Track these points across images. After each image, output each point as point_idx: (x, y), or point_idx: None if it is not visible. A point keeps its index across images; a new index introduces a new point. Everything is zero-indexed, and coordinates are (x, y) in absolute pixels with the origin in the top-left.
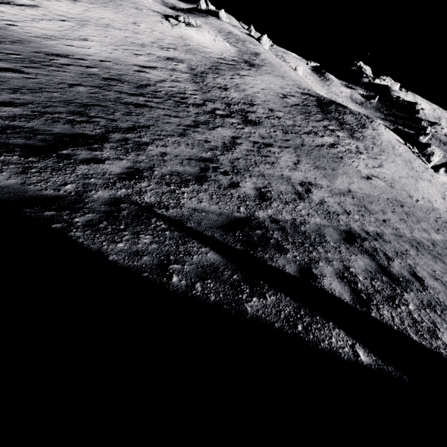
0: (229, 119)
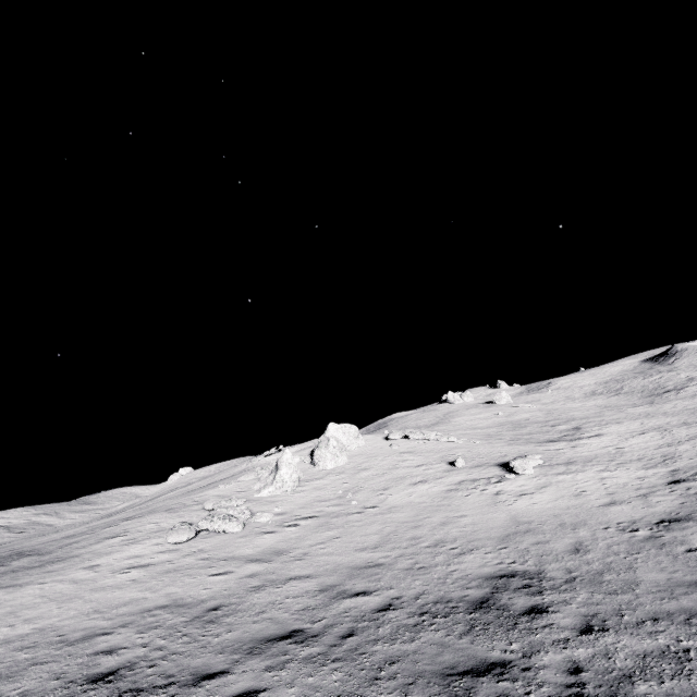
0: None
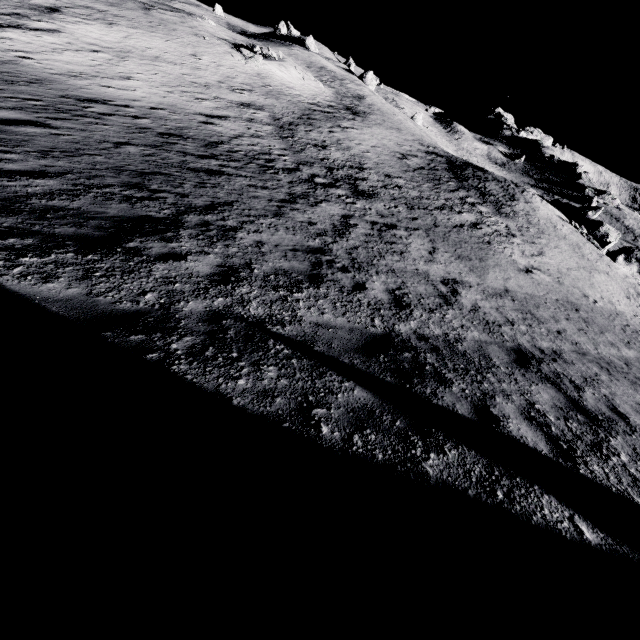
0: (334, 189)
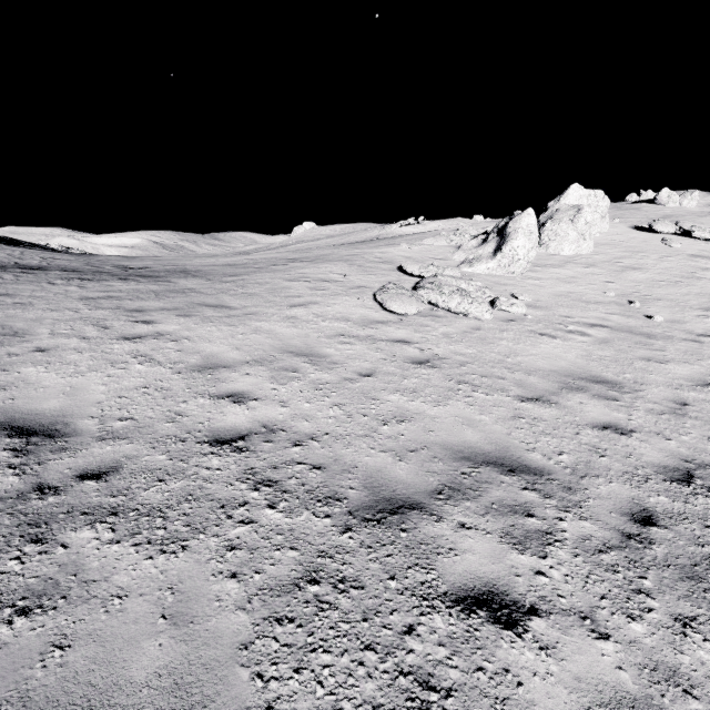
0: None
